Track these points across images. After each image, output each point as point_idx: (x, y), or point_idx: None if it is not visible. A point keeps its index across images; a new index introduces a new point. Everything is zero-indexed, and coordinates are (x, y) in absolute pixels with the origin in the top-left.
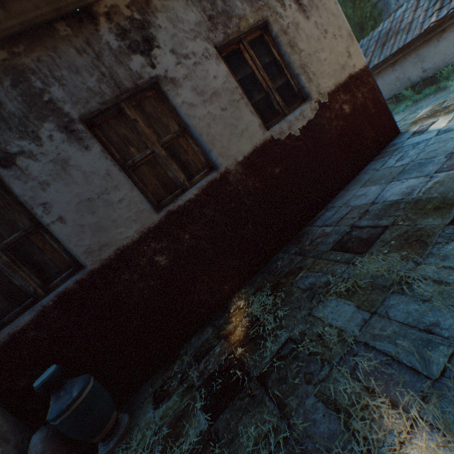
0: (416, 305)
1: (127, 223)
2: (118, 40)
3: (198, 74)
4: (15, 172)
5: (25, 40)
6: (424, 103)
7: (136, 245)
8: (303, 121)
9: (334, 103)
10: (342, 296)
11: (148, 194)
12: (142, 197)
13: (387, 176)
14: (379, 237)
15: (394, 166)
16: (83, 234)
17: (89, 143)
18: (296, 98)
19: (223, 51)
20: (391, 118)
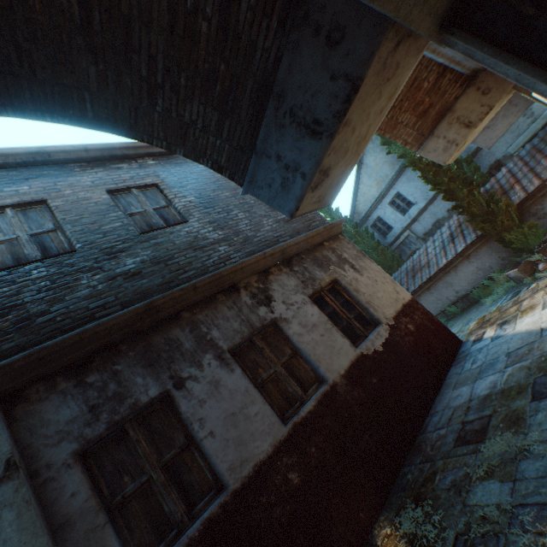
0: (538, 461)
1: (262, 436)
2: (251, 299)
3: (300, 314)
4: (184, 392)
5: (200, 305)
6: (471, 315)
7: (270, 460)
8: (382, 339)
9: (400, 324)
10: (484, 479)
11: (274, 408)
12: (272, 410)
13: (470, 377)
14: (489, 424)
15: (472, 368)
16: (227, 448)
17: (234, 366)
18: (370, 323)
19: (312, 298)
20: (449, 331)
